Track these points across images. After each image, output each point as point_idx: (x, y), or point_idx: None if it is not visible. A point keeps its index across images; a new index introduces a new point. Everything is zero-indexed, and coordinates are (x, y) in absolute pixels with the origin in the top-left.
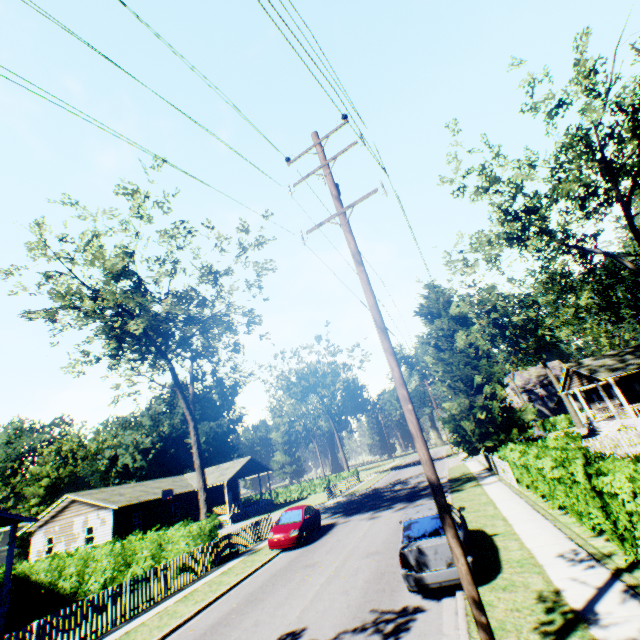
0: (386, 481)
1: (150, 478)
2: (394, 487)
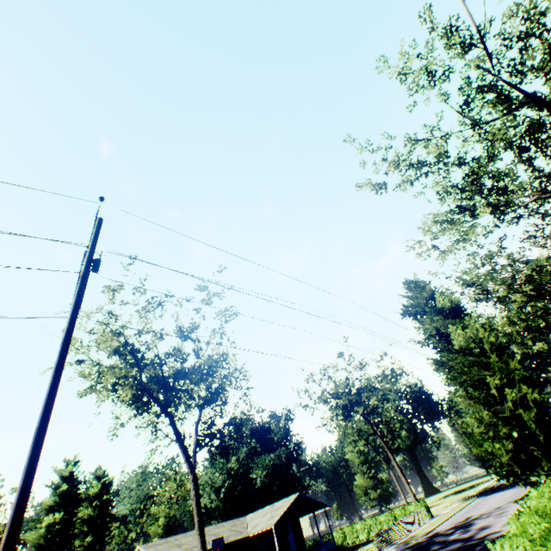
0: (454, 520)
1: (227, 517)
2: (450, 535)
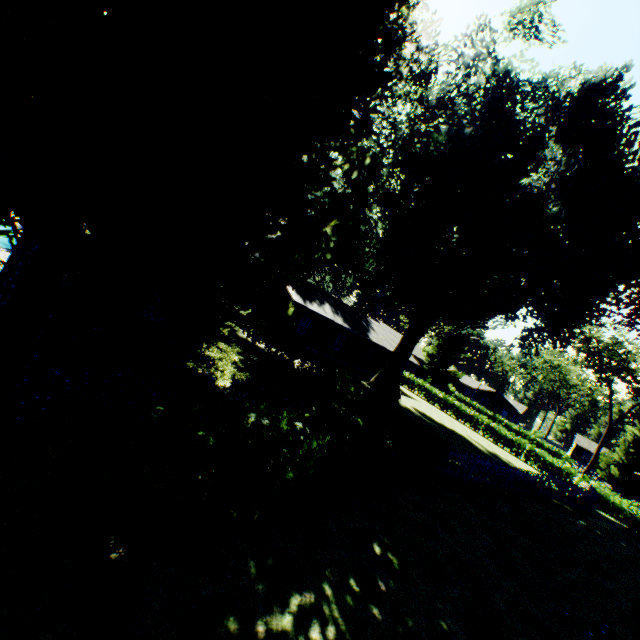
0: None
1: None
2: None
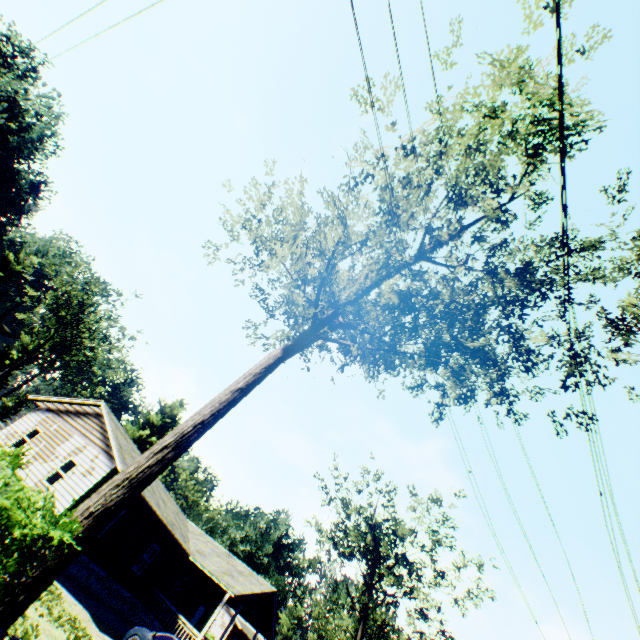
0: None
1: None
2: None
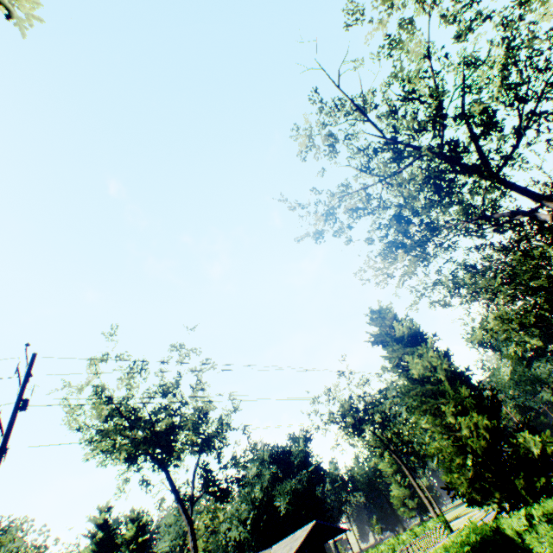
0: None
1: (257, 549)
2: None
